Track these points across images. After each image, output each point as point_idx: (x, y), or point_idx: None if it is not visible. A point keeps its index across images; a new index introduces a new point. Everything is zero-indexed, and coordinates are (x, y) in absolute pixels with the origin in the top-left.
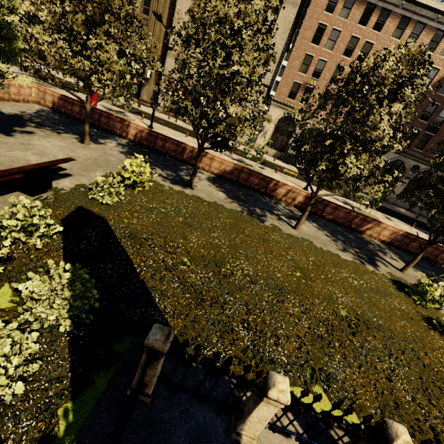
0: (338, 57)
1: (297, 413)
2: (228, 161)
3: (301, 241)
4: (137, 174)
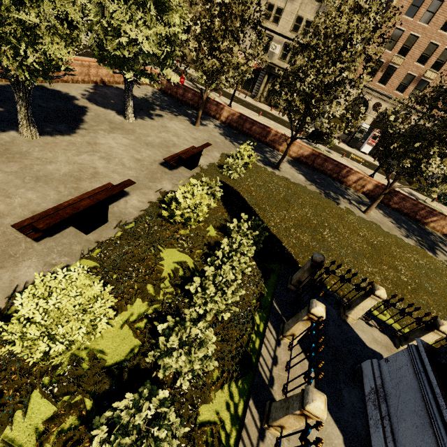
0: (433, 32)
1: (375, 319)
2: (307, 147)
3: (370, 224)
4: (248, 157)
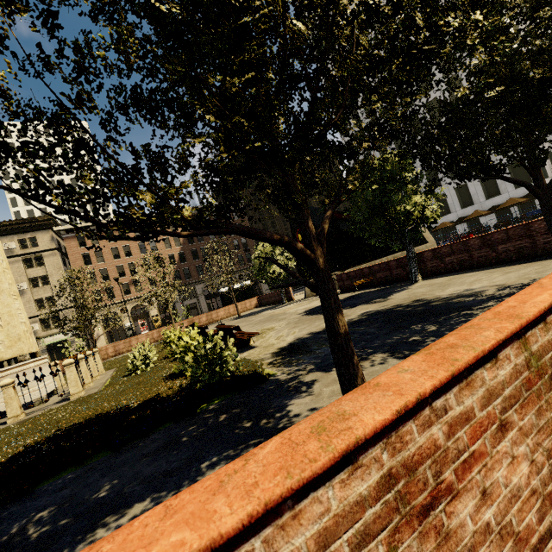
0: (112, 262)
1: None
2: None
3: None
4: None
